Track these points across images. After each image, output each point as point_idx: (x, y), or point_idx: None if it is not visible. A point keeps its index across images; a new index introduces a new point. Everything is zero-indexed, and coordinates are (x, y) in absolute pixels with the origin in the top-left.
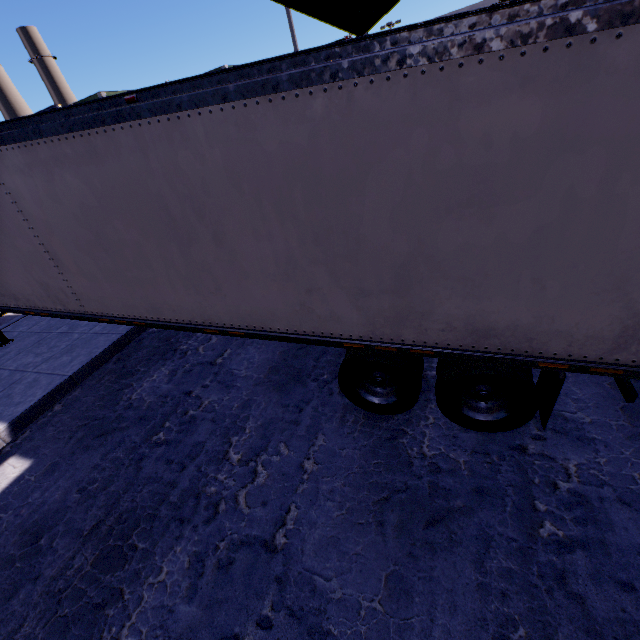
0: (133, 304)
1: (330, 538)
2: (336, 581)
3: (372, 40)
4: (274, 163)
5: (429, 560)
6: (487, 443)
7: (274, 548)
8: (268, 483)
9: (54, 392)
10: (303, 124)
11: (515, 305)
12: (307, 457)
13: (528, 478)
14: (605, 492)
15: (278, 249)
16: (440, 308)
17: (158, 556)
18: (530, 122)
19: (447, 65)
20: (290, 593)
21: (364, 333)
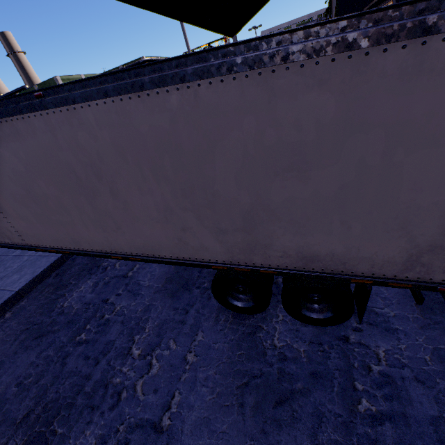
0: (59, 238)
1: (203, 419)
2: None
3: (208, 53)
4: (147, 140)
5: (276, 435)
6: (320, 335)
7: (161, 429)
8: (159, 373)
9: (4, 305)
10: (165, 113)
11: (331, 239)
12: (189, 350)
13: (350, 363)
14: (405, 372)
15: (158, 200)
16: (278, 241)
17: (72, 439)
18: (327, 112)
19: (263, 71)
20: None
21: (226, 258)
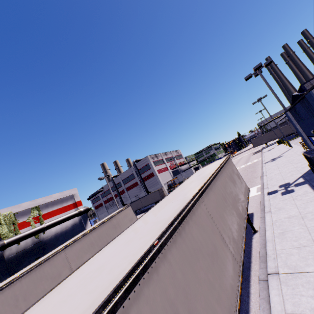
0: (286, 134)
1: None
2: None
3: None
4: None
5: None
6: None
7: None
8: None
9: None
10: None
11: None
12: None
13: None
14: None
15: None
16: None
17: None
18: None
19: None
20: None
21: None
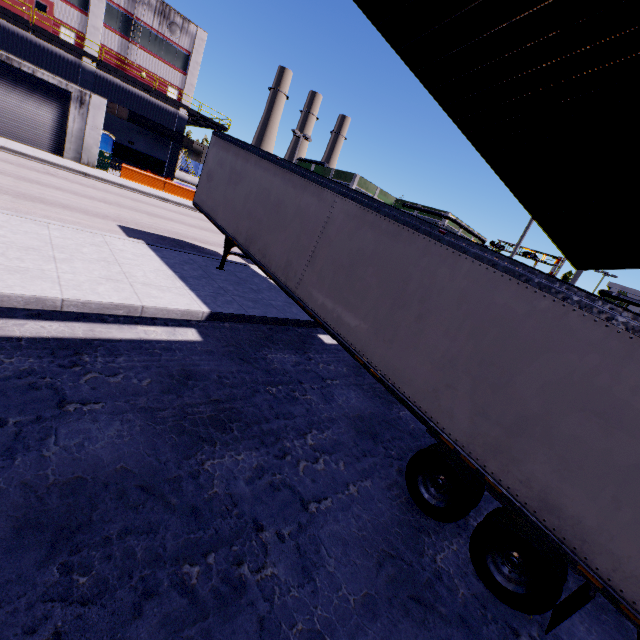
0: (328, 309)
1: (343, 537)
2: (334, 561)
3: (599, 299)
4: (493, 309)
5: (400, 615)
6: (489, 601)
7: (306, 507)
8: (322, 473)
9: (238, 316)
10: (527, 305)
11: (589, 505)
12: (354, 483)
13: None
14: None
15: (452, 349)
16: (530, 464)
17: (242, 446)
18: None
19: (635, 338)
20: (303, 538)
21: (461, 439)
